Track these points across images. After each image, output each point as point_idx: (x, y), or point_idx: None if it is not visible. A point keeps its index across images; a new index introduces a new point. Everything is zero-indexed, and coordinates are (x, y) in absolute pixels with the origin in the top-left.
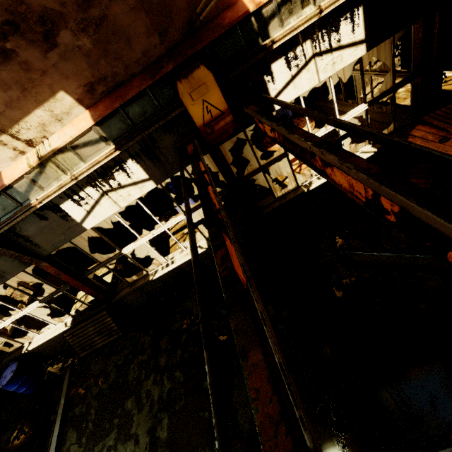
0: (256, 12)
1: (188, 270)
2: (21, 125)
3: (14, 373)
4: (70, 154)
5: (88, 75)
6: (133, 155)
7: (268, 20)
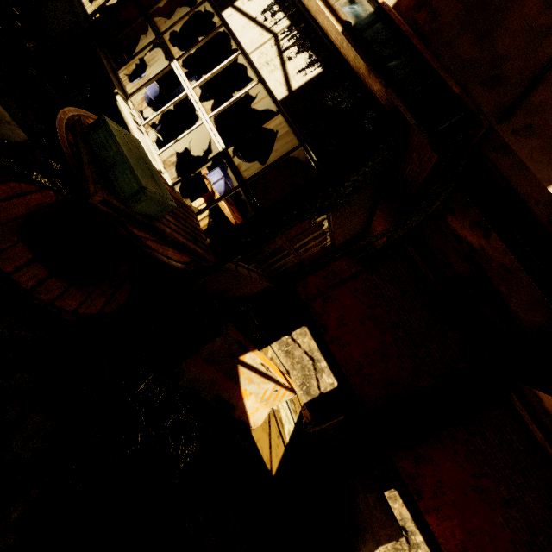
0: None
1: None
2: None
3: None
4: None
5: None
6: None
7: None
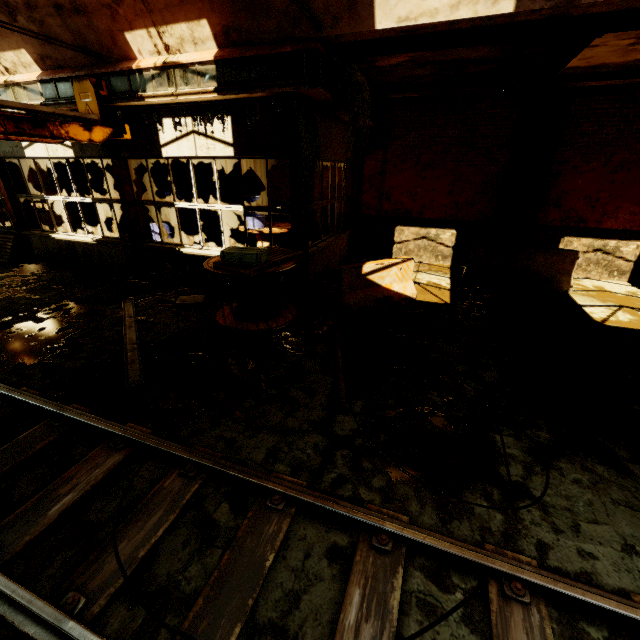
0: (139, 71)
1: (80, 253)
2: (2, 55)
3: None
4: (23, 91)
5: (40, 50)
6: None
7: (147, 82)
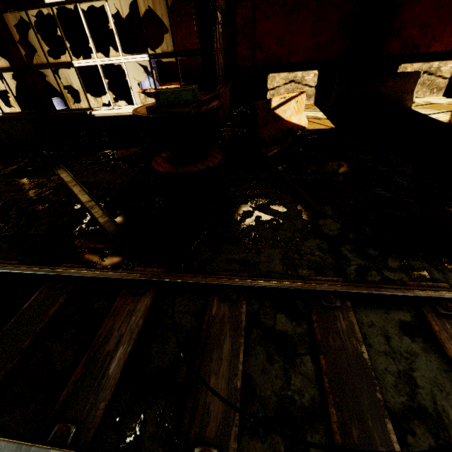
0: None
1: None
2: None
3: None
4: None
5: None
6: None
7: None
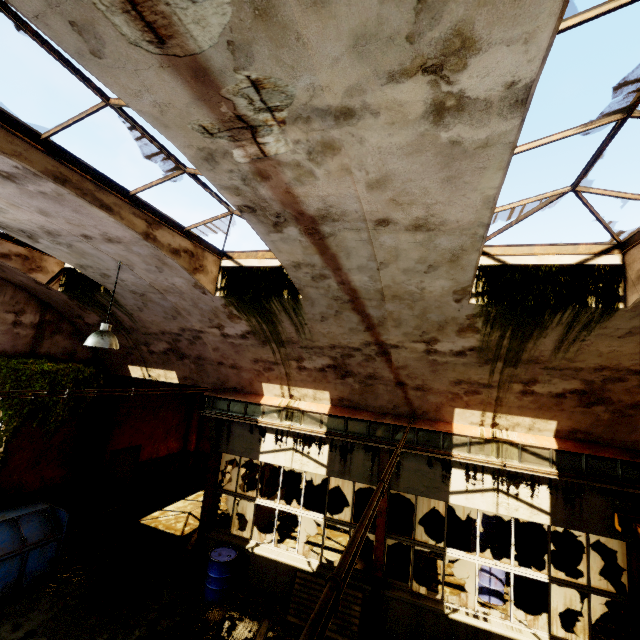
0: None
1: None
2: (507, 416)
3: (231, 560)
4: (515, 450)
5: (582, 426)
6: (552, 485)
7: None
